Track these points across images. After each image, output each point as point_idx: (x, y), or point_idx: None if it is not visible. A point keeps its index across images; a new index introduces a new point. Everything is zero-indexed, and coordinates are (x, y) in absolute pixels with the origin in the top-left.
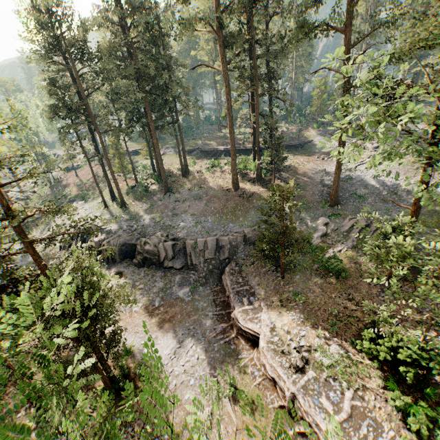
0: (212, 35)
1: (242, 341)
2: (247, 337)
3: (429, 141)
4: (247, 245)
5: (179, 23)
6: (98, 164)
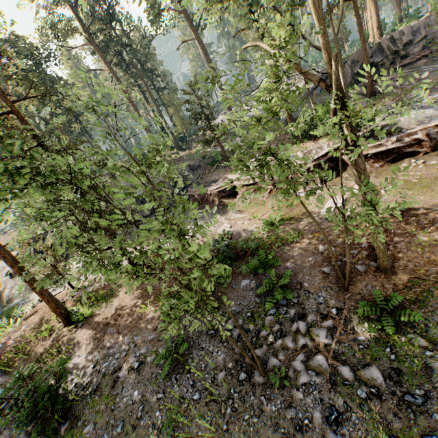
0: (85, 83)
1: (225, 200)
2: (227, 194)
3: (249, 6)
4: (195, 170)
5: (57, 38)
6: (14, 231)
